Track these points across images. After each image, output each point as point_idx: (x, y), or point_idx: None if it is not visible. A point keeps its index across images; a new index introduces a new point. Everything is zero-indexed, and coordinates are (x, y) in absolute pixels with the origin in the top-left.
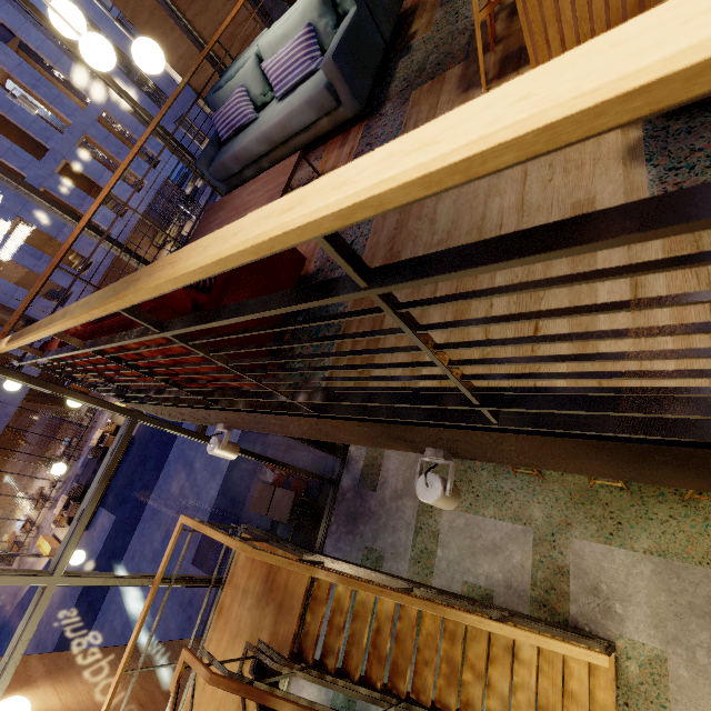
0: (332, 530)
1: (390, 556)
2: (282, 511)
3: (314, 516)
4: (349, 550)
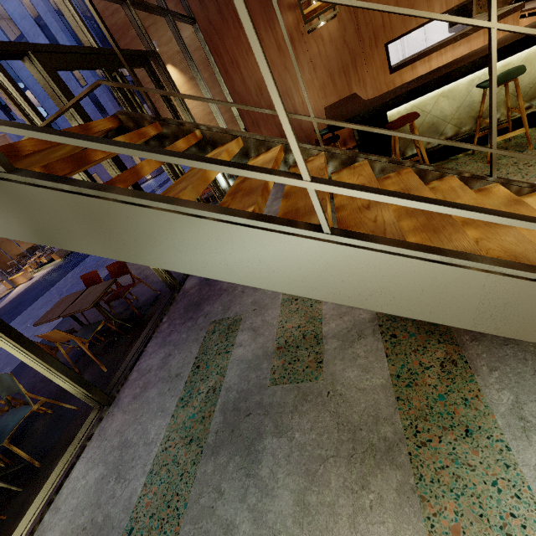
0: (162, 329)
1: (250, 313)
2: (87, 300)
3: (138, 327)
4: (184, 336)
